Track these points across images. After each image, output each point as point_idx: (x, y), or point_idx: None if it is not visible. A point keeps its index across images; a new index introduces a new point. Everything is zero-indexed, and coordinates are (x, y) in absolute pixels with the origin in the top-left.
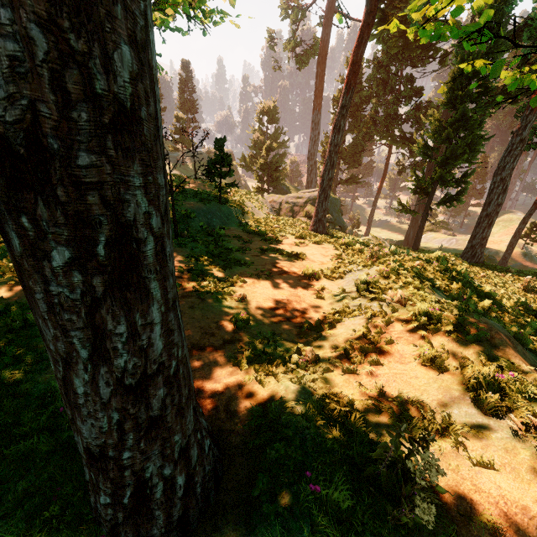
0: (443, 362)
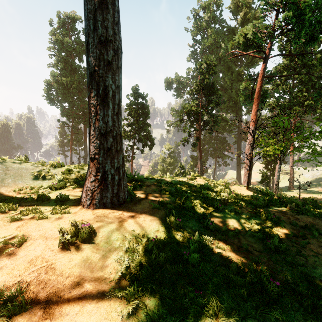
0: None
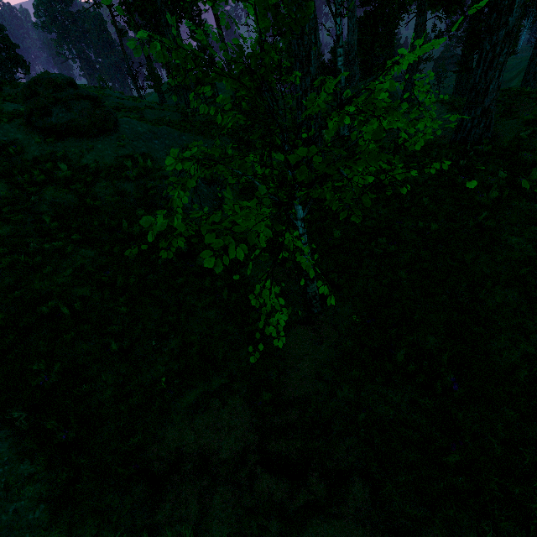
0: None
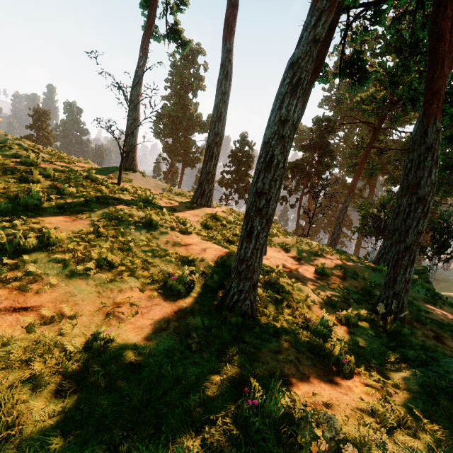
0: None
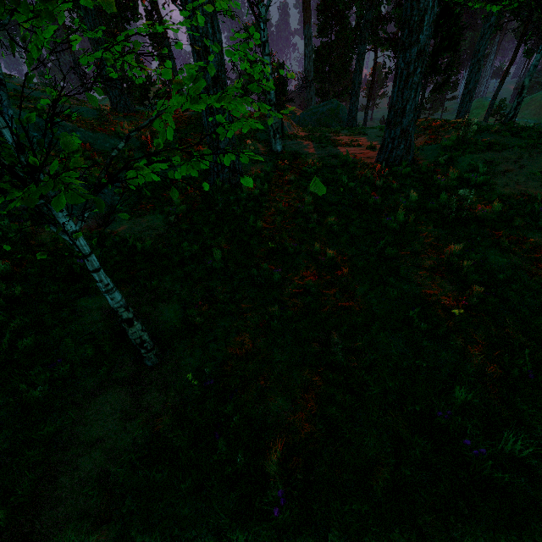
0: (465, 133)
